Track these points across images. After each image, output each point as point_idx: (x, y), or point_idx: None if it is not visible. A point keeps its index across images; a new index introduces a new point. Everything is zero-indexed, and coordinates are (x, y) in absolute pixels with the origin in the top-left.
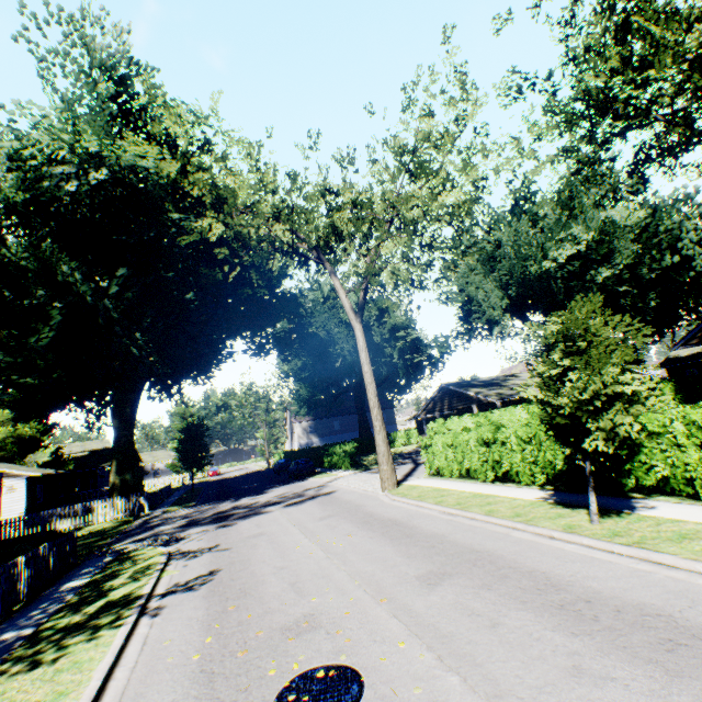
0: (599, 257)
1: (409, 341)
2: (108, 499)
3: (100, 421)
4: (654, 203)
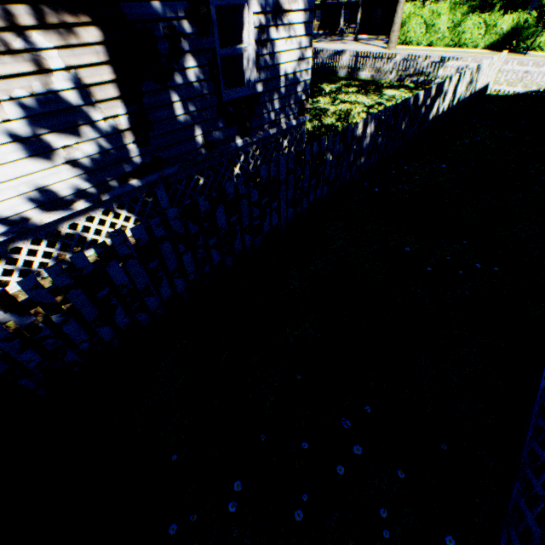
0: None
1: None
2: None
3: None
4: None
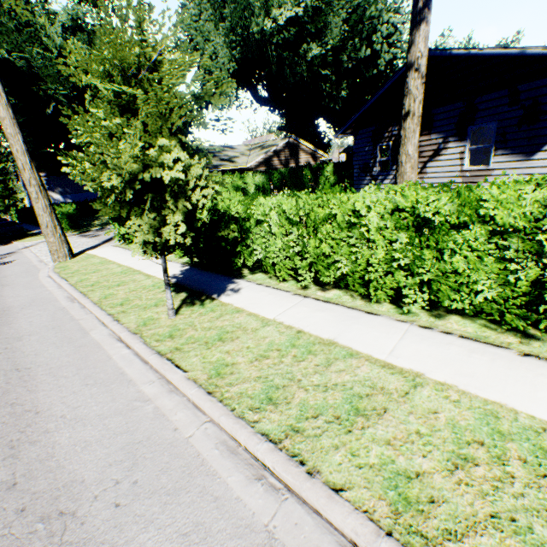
0: (314, 29)
1: None
2: None
3: None
4: None
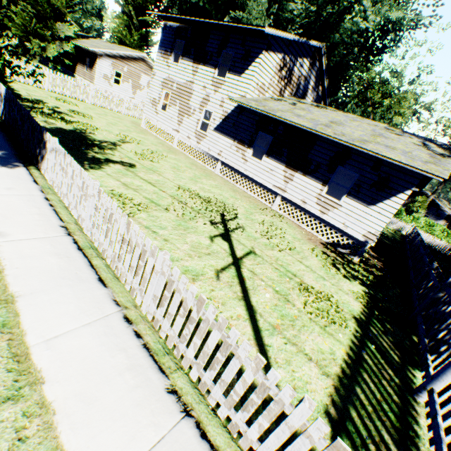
0: None
1: None
2: None
3: None
4: None
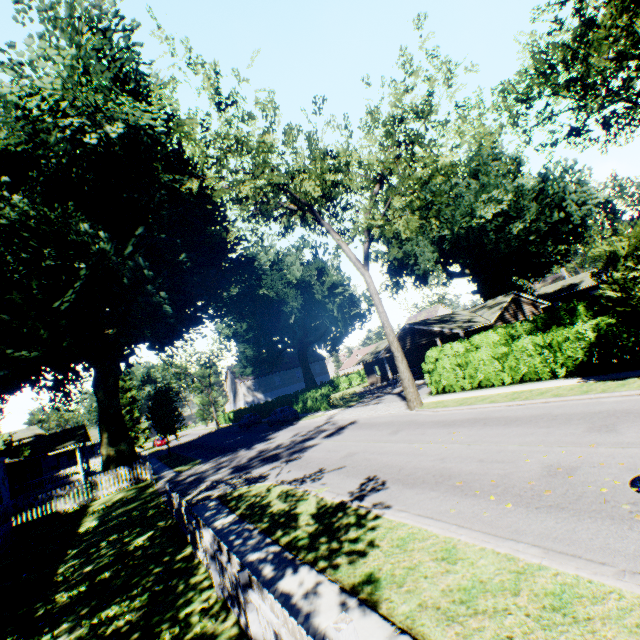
0: (515, 214)
1: (345, 297)
2: (110, 471)
3: (67, 398)
4: (541, 173)
